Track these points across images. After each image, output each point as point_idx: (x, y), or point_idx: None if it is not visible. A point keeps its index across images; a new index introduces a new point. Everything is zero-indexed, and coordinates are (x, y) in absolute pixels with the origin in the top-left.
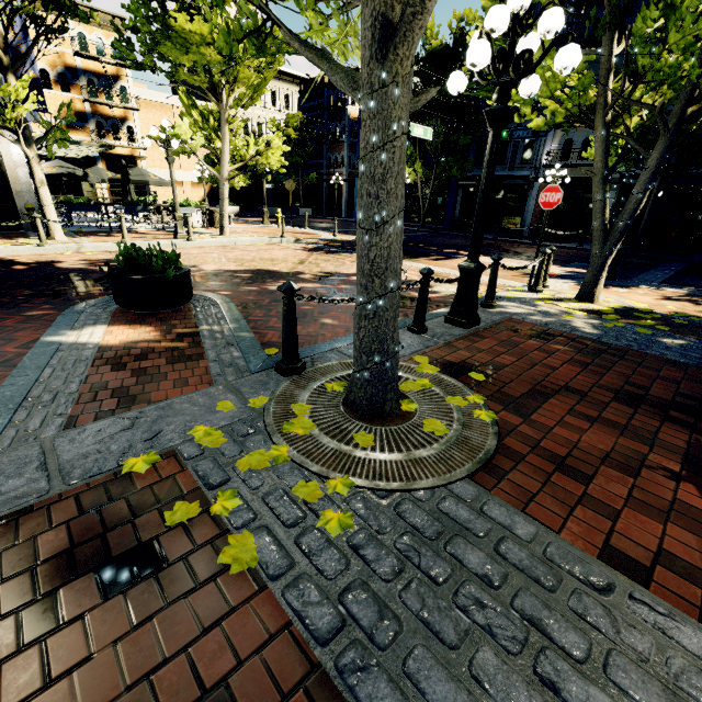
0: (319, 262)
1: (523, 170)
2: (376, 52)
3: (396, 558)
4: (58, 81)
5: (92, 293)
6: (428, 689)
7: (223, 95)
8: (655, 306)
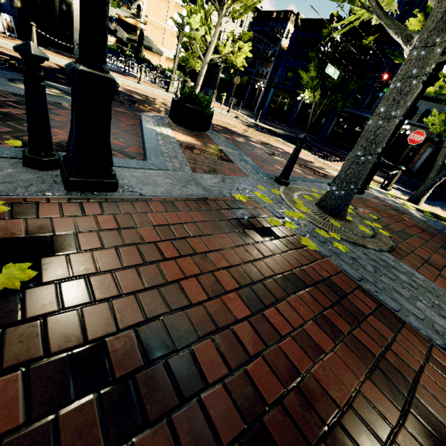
0: (256, 134)
1: None
2: (439, 26)
3: (372, 267)
4: None
5: (141, 109)
6: (403, 305)
7: (224, 6)
8: None
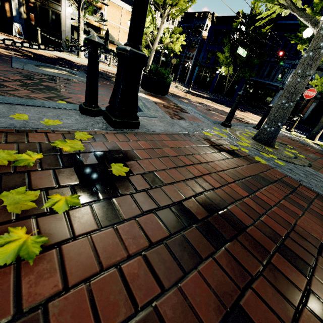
0: (193, 97)
1: (277, 83)
2: None
3: (303, 174)
4: None
5: None
6: None
7: (166, 10)
8: None
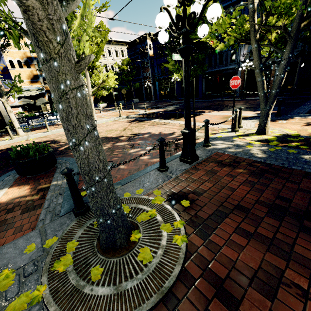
0: (132, 128)
1: (232, 65)
2: (35, 41)
3: None
4: (25, 64)
5: None
6: None
7: None
8: (301, 131)
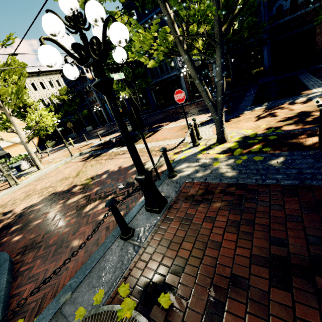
0: (87, 169)
1: (173, 72)
2: None
3: None
4: None
5: None
6: None
7: (0, 104)
8: (256, 128)
